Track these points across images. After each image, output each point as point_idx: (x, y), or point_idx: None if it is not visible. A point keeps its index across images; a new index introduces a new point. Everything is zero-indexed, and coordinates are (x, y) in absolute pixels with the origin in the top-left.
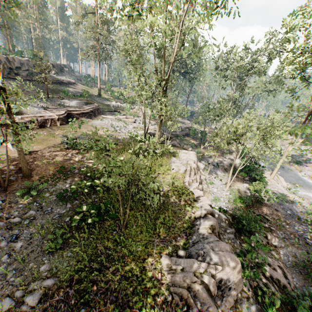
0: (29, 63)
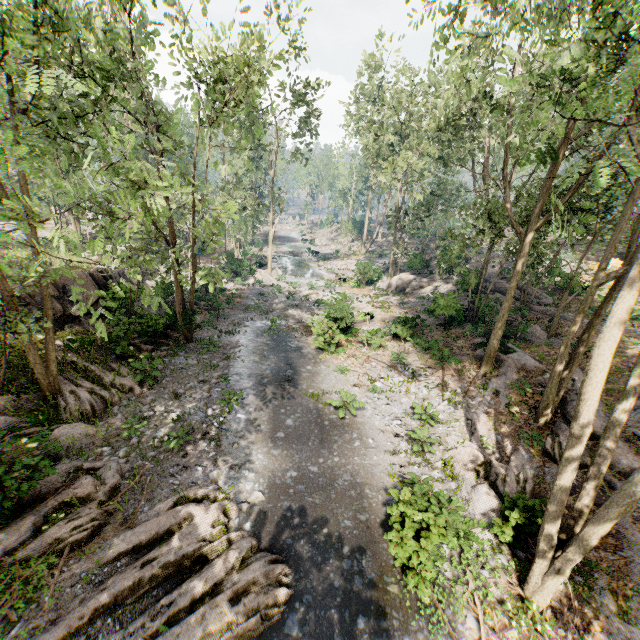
0: None
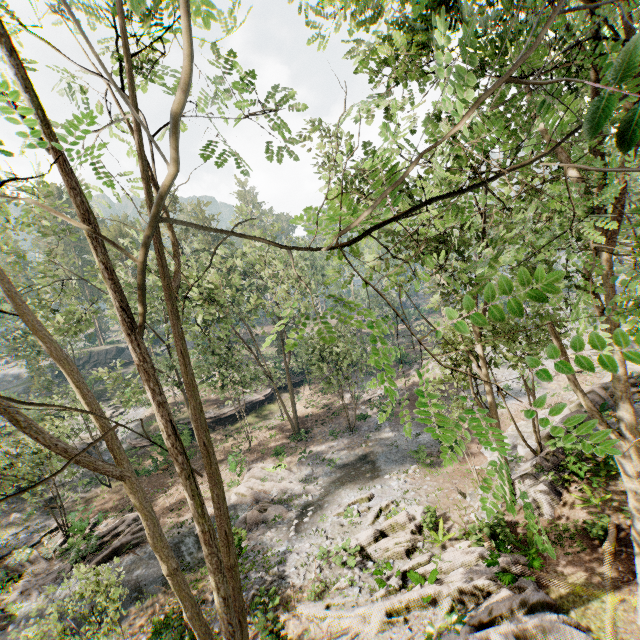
0: (103, 351)
